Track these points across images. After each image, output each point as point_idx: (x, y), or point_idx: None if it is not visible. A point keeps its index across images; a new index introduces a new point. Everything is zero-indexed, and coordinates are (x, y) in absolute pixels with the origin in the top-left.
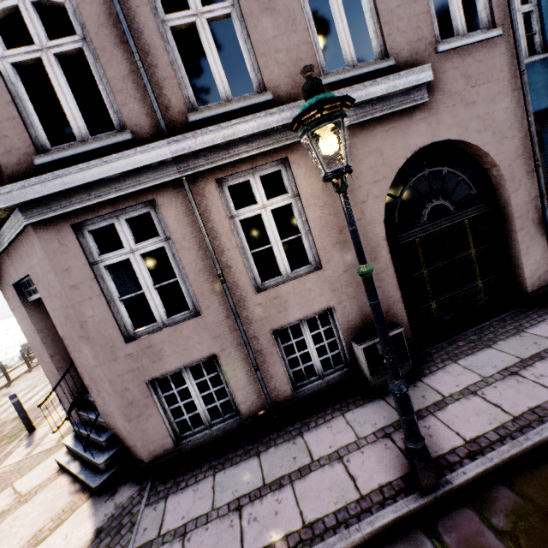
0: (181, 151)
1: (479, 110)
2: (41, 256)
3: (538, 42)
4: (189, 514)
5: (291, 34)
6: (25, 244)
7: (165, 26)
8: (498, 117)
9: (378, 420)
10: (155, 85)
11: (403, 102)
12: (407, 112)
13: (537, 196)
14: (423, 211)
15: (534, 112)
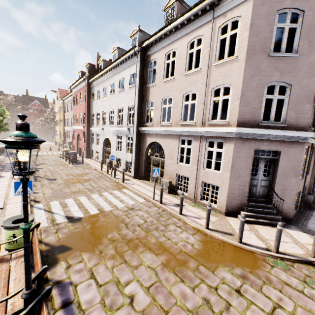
0: None
1: None
2: (300, 150)
3: None
4: None
5: None
6: (292, 144)
7: None
8: None
9: None
10: None
11: None
12: None
13: None
14: None
15: None
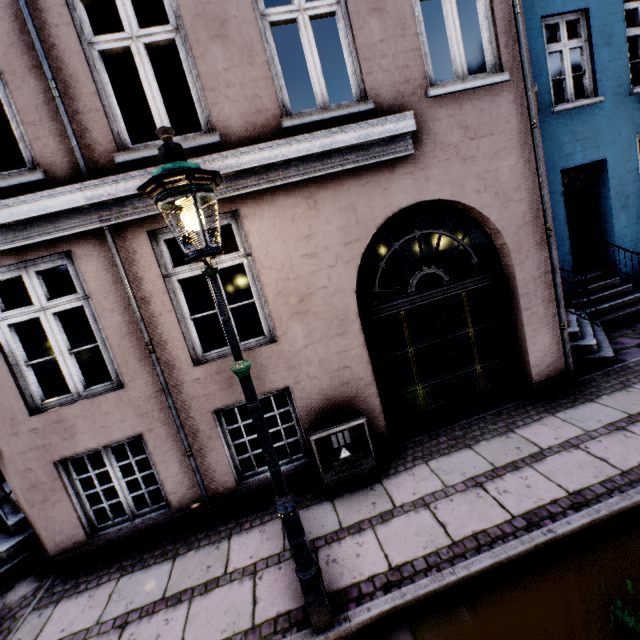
0: (98, 198)
1: (479, 166)
2: None
3: (587, 84)
4: (71, 626)
5: (247, 67)
6: None
7: (93, 49)
8: (503, 176)
9: (315, 529)
10: (76, 117)
11: (382, 153)
12: (388, 165)
13: (548, 271)
14: (411, 279)
15: (580, 165)
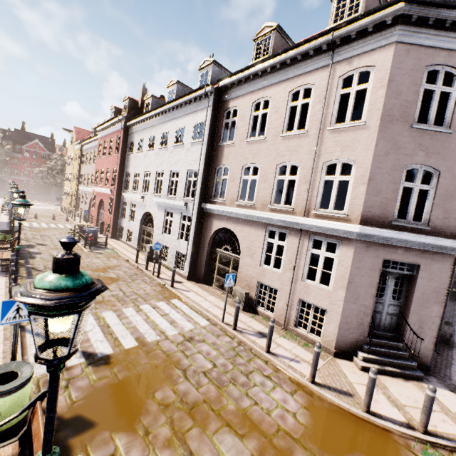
0: None
1: None
2: (447, 265)
3: None
4: None
5: None
6: (437, 255)
7: None
8: None
9: None
10: None
11: None
12: None
13: None
14: None
15: None
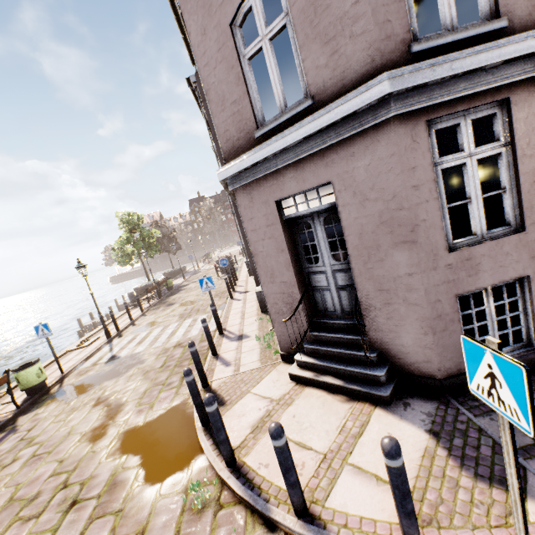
0: None
1: None
2: (384, 154)
3: None
4: None
5: None
6: (353, 145)
7: None
8: None
9: None
10: None
11: None
12: None
13: None
14: None
15: None
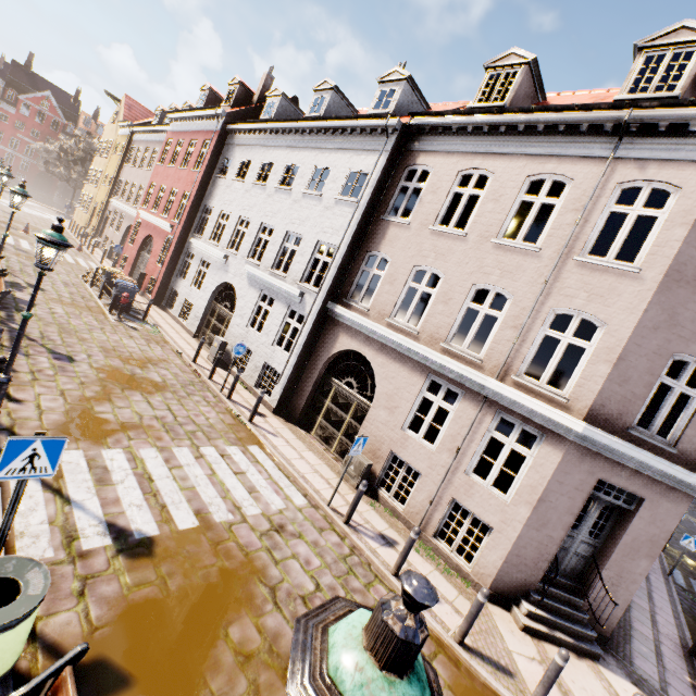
0: None
1: None
2: (679, 509)
3: None
4: (653, 670)
5: None
6: (671, 492)
7: None
8: None
9: (646, 621)
10: None
11: None
12: None
13: None
14: None
15: None
